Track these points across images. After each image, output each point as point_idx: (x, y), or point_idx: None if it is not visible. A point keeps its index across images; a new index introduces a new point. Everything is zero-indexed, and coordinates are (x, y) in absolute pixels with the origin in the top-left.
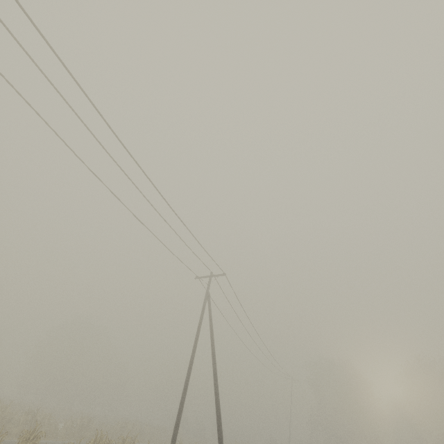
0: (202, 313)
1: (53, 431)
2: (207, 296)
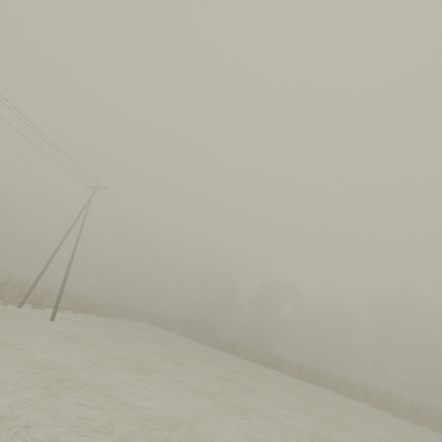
0: (81, 212)
1: None
2: (88, 202)
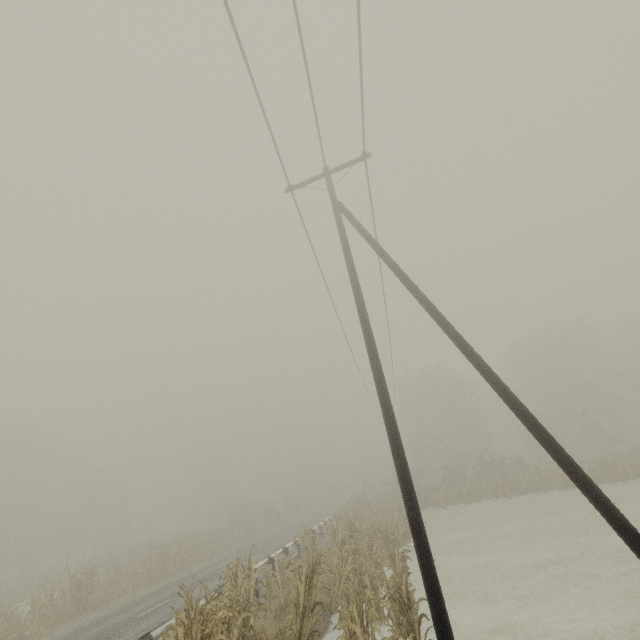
0: (347, 243)
1: (5, 632)
2: (339, 211)
